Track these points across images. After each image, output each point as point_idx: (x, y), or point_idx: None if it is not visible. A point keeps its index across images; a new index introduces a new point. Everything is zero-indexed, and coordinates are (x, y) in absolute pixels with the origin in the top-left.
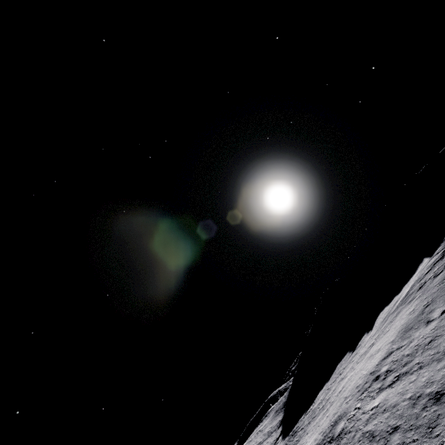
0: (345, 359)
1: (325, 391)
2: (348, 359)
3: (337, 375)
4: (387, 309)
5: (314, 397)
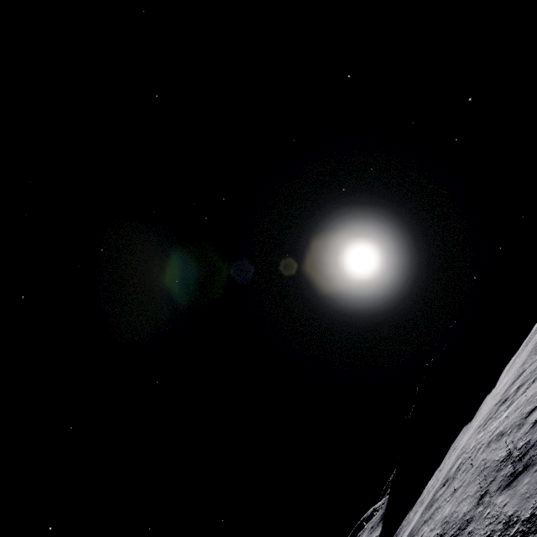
0: (462, 433)
1: (436, 475)
2: (465, 429)
3: (451, 452)
4: (514, 356)
5: (422, 490)
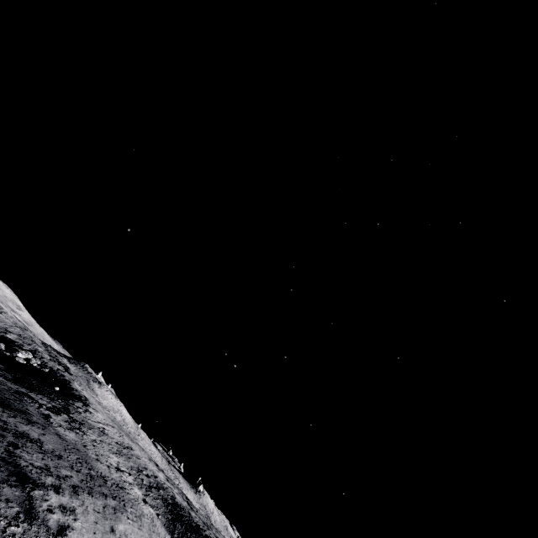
0: None
1: None
2: None
3: None
4: None
5: None
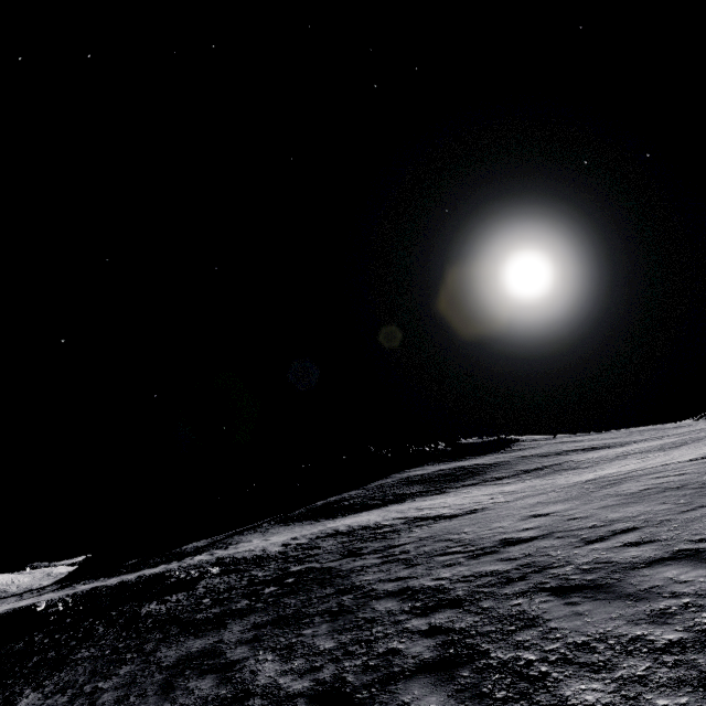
0: None
1: None
2: None
3: None
4: None
5: None
